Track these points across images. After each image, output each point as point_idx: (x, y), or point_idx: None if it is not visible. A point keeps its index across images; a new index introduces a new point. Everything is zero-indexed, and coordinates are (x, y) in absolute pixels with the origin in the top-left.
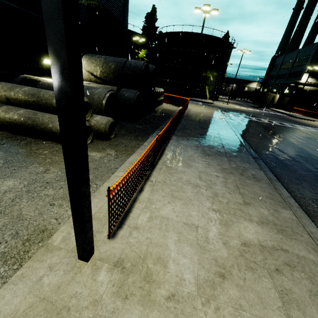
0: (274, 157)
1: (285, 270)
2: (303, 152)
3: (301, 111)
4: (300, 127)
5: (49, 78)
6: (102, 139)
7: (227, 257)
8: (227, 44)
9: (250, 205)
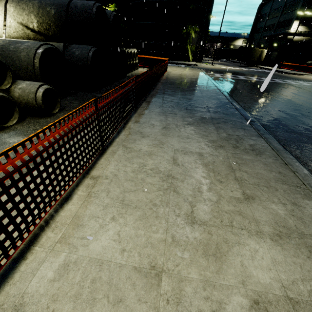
0: (271, 118)
1: None
2: (303, 108)
3: (290, 65)
4: (292, 82)
5: None
6: (40, 116)
7: None
8: None
9: (255, 200)
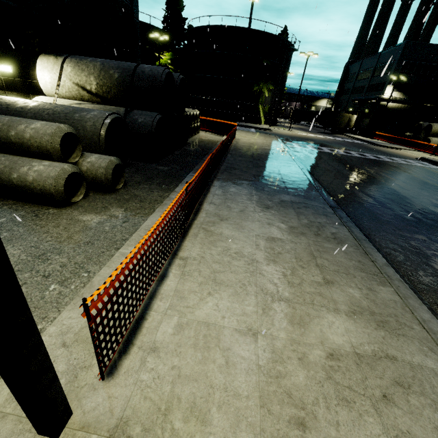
0: (357, 203)
1: (397, 394)
2: (394, 193)
3: (385, 136)
4: (386, 159)
5: (13, 96)
6: (103, 191)
7: (306, 385)
8: (285, 44)
9: (334, 284)
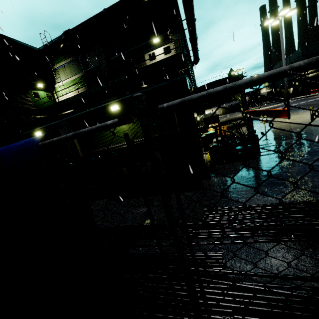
0: None
1: None
2: None
3: (316, 90)
4: None
5: None
6: None
7: None
8: (240, 76)
9: None
